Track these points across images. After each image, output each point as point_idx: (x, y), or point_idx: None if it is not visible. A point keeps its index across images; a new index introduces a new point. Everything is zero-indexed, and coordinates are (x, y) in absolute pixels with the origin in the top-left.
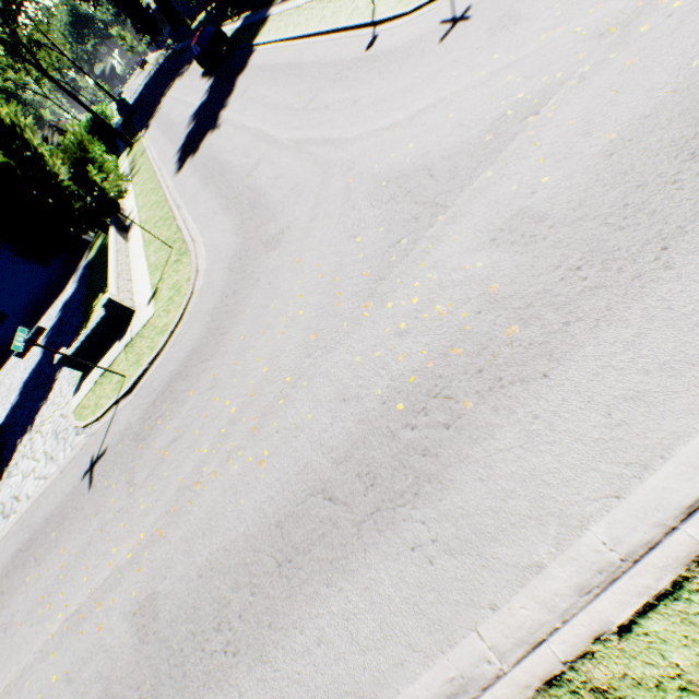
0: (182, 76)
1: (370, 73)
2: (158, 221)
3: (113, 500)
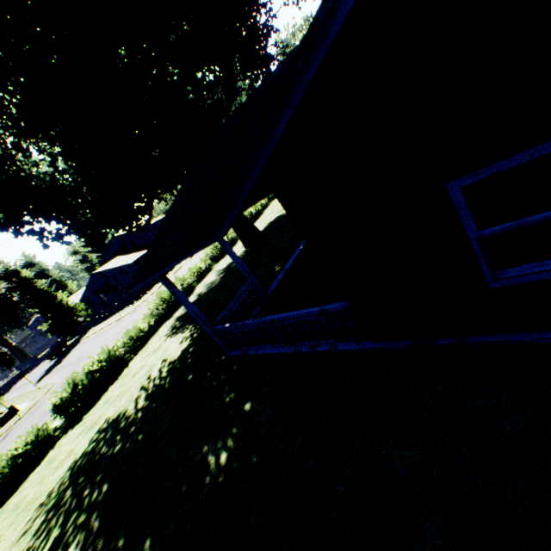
0: (32, 371)
1: (117, 325)
2: (29, 395)
3: (23, 424)
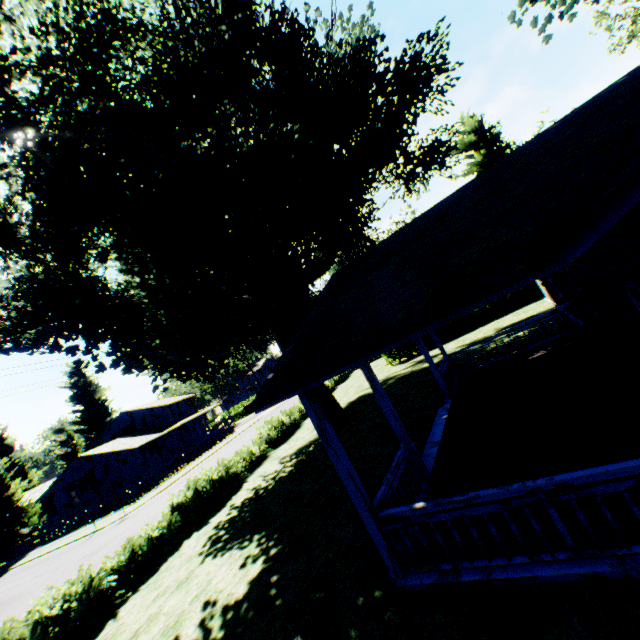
0: None
1: (88, 541)
2: None
3: None
